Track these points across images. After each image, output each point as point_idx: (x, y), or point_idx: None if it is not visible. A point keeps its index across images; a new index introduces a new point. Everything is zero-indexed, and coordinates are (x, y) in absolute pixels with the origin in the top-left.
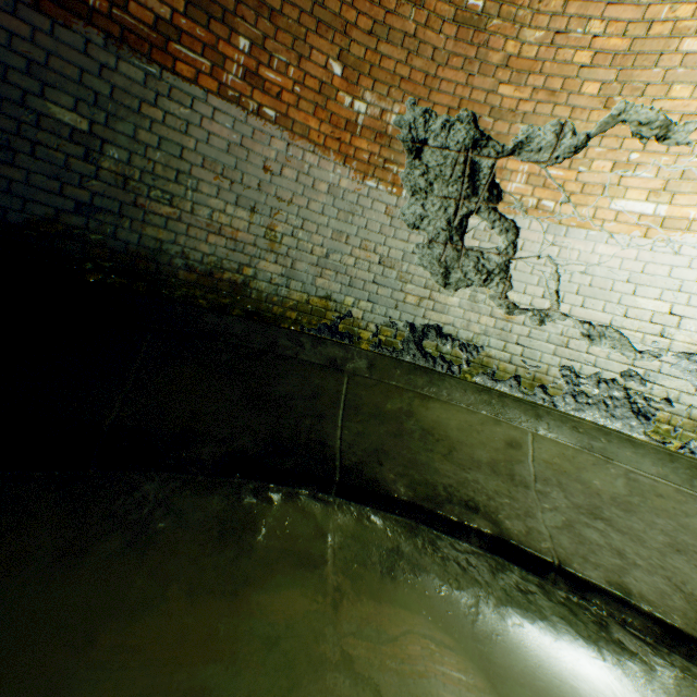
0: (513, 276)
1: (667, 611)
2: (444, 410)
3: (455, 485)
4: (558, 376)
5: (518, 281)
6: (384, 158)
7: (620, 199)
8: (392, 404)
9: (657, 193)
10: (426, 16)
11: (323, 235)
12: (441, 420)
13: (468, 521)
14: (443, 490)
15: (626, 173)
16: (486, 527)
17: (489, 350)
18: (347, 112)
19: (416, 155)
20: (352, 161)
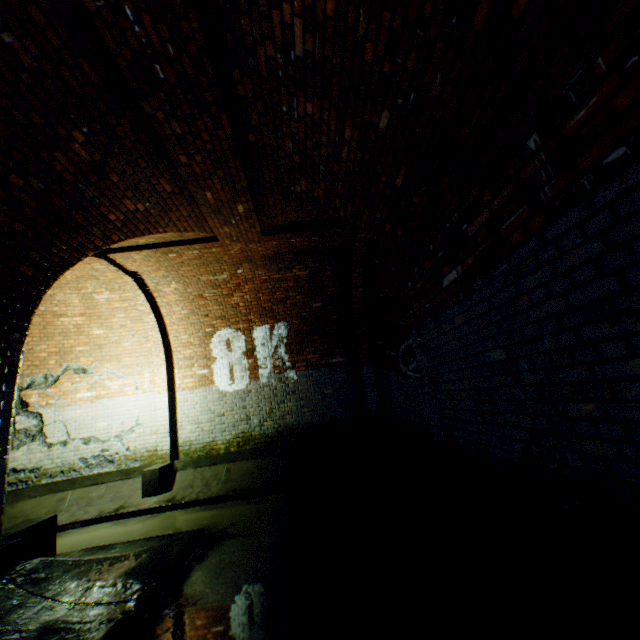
0: (47, 432)
1: (88, 517)
2: (26, 503)
3: None
4: (80, 462)
5: (50, 433)
6: None
7: (80, 393)
8: None
9: (91, 388)
10: None
11: None
12: (24, 508)
13: None
14: None
15: (78, 385)
16: None
17: (46, 466)
18: None
19: None
20: None
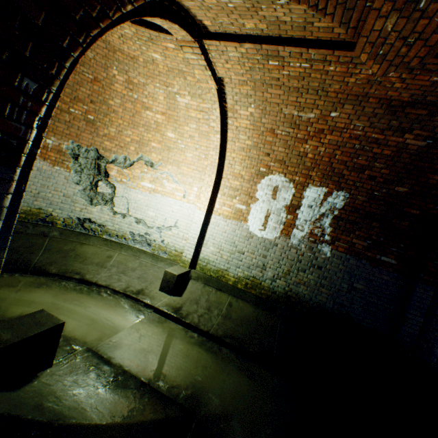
0: (115, 202)
1: (117, 287)
2: (89, 247)
3: (78, 269)
4: (129, 234)
5: (117, 204)
6: (63, 159)
7: (143, 182)
8: (67, 247)
9: (152, 181)
10: (73, 117)
11: (37, 186)
12: (86, 251)
13: (73, 276)
14: (71, 270)
15: (145, 174)
16: (78, 277)
17: (108, 226)
18: (44, 143)
19: (76, 159)
20: (48, 160)
